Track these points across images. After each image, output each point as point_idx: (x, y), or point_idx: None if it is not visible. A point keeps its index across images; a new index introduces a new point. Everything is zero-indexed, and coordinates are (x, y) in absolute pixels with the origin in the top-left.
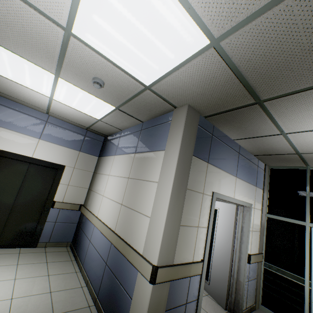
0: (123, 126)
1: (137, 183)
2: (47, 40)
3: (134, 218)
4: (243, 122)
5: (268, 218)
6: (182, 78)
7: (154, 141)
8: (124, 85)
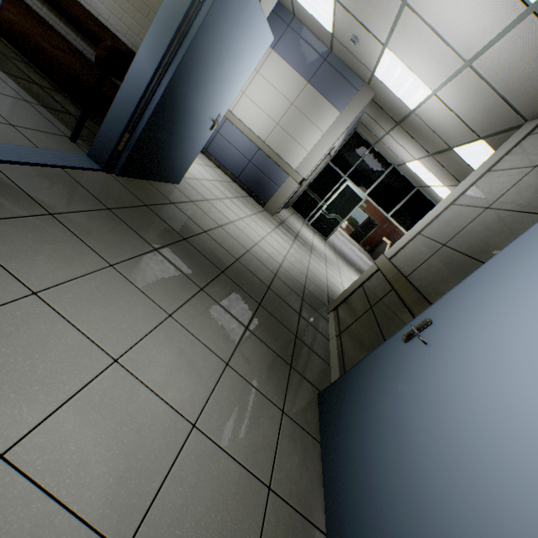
0: (304, 23)
1: (302, 118)
2: (371, 25)
3: (291, 145)
4: (382, 118)
5: (328, 164)
6: (391, 95)
7: (334, 93)
8: (364, 58)
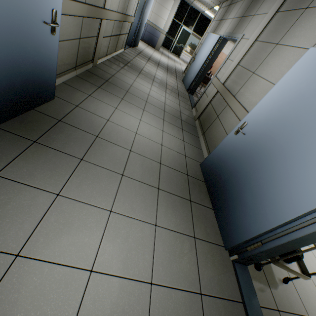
0: None
1: (161, 7)
2: None
3: (159, 19)
4: None
5: (173, 20)
6: None
7: None
8: None
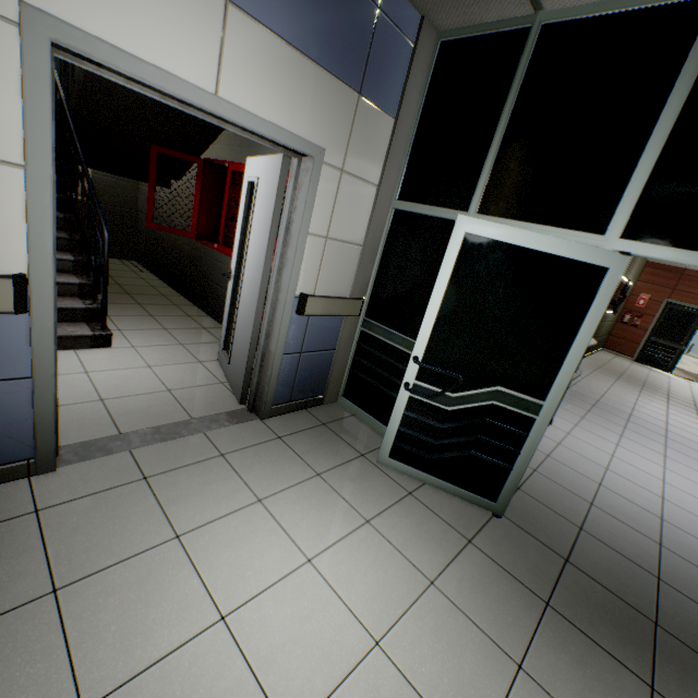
0: None
1: None
2: None
3: None
4: None
5: (396, 213)
6: None
7: None
8: None
